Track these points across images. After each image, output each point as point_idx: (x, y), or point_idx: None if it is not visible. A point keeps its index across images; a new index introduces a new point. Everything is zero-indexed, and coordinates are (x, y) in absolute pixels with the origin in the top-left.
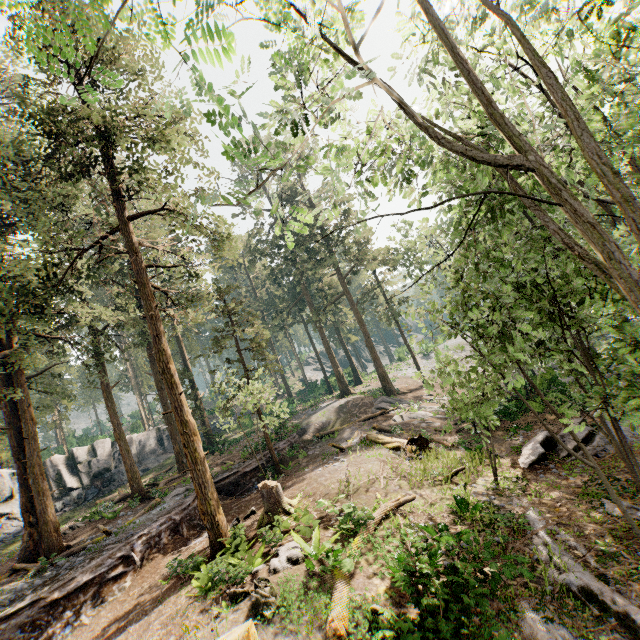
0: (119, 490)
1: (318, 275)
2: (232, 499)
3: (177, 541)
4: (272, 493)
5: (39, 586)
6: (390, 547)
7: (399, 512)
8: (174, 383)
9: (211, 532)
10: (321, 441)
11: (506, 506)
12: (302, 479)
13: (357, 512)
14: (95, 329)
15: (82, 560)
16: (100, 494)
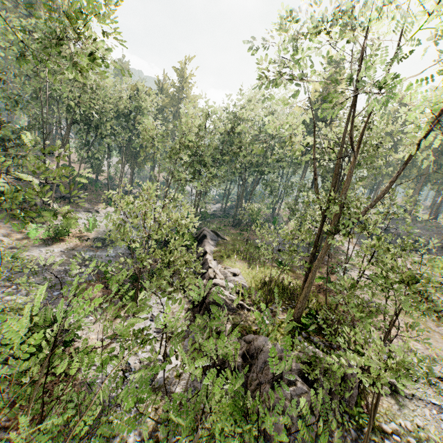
0: None
1: None
2: None
3: None
4: None
5: None
6: None
7: None
8: None
9: None
10: None
11: None
12: None
13: None
14: None
15: None
16: None
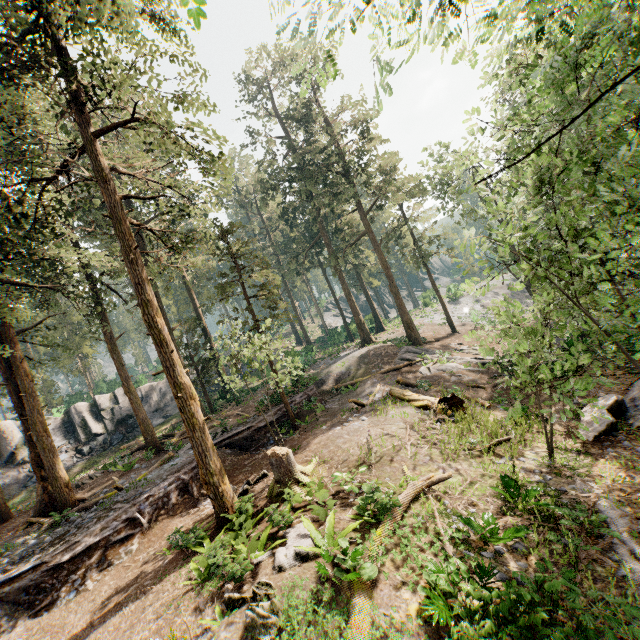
0: (137, 440)
1: (336, 212)
2: (246, 455)
3: (187, 501)
4: (282, 462)
5: (48, 544)
6: (422, 542)
7: (431, 493)
8: (163, 340)
9: (215, 503)
10: (340, 393)
11: (568, 491)
12: (318, 439)
13: (381, 496)
14: (92, 277)
15: (91, 518)
16: (124, 439)
